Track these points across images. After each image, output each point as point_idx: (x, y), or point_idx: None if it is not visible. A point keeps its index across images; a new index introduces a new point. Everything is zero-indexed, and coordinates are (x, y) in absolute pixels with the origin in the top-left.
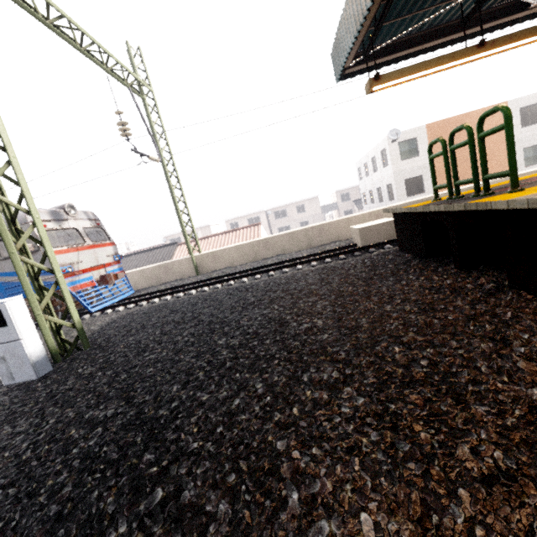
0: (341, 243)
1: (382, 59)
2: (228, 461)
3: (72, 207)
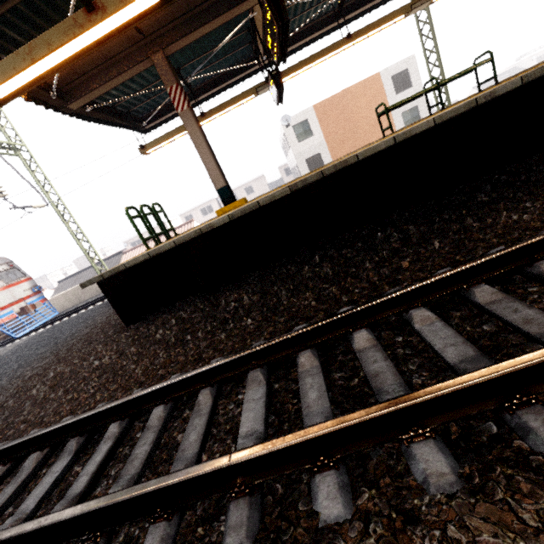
0: None
1: (169, 115)
2: None
3: None
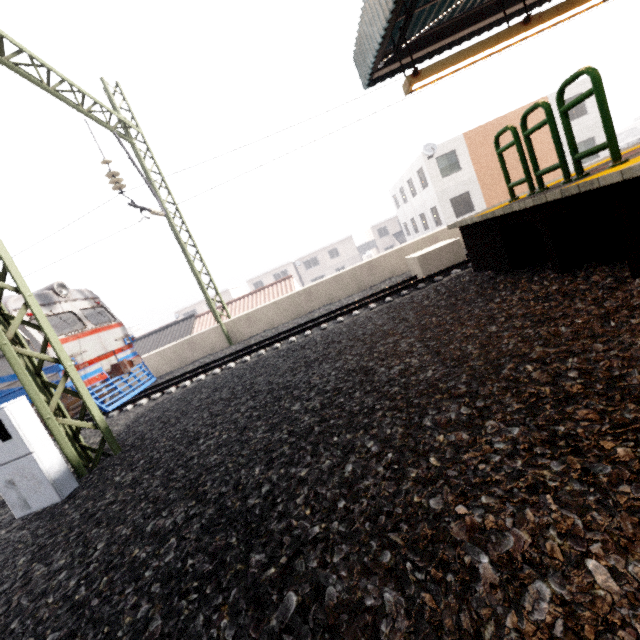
0: (397, 279)
1: (413, 57)
2: (372, 537)
3: (63, 286)
